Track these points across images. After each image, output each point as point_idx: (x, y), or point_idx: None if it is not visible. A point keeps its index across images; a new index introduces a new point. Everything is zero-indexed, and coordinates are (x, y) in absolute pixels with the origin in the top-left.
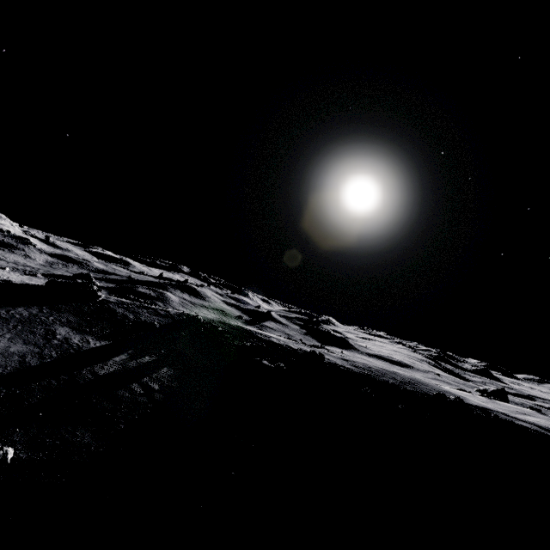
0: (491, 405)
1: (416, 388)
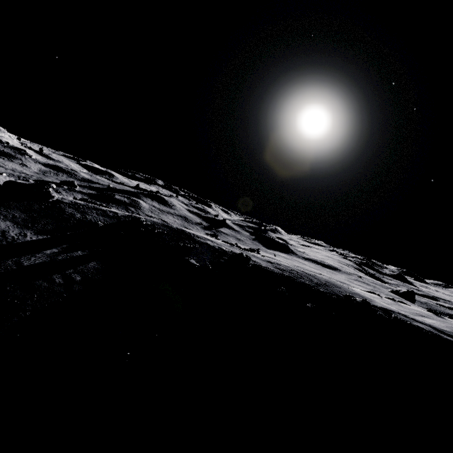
0: (394, 307)
1: (329, 290)
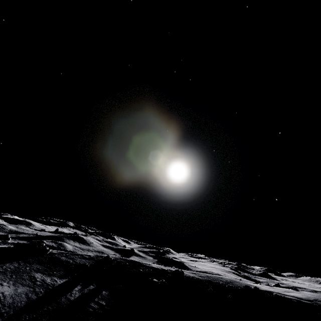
0: (272, 289)
1: (234, 285)
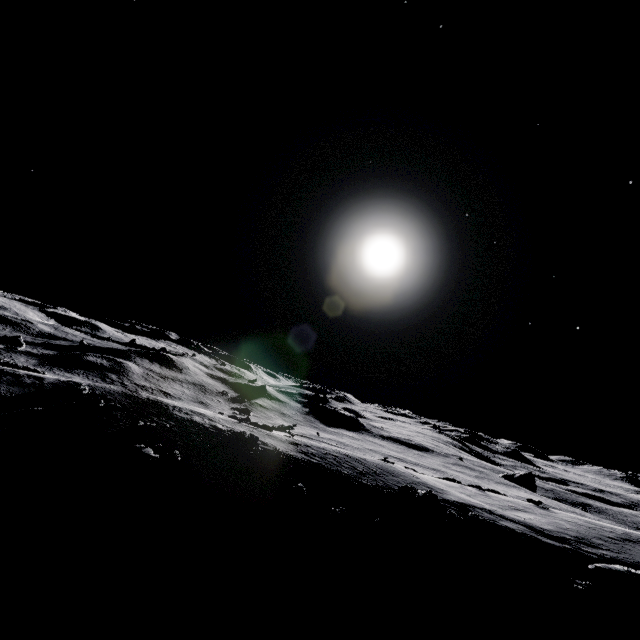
0: (478, 499)
1: (378, 481)
